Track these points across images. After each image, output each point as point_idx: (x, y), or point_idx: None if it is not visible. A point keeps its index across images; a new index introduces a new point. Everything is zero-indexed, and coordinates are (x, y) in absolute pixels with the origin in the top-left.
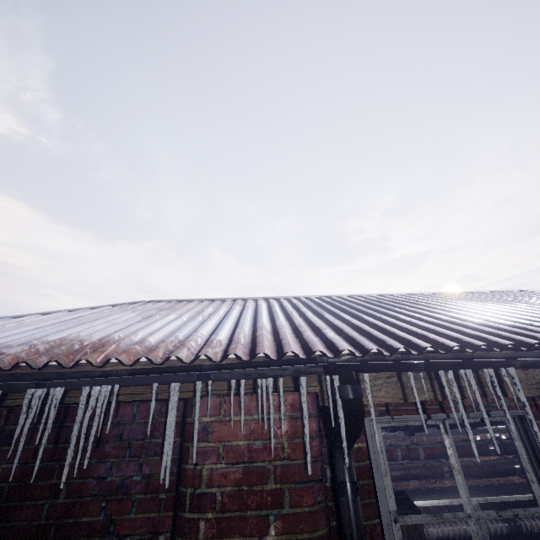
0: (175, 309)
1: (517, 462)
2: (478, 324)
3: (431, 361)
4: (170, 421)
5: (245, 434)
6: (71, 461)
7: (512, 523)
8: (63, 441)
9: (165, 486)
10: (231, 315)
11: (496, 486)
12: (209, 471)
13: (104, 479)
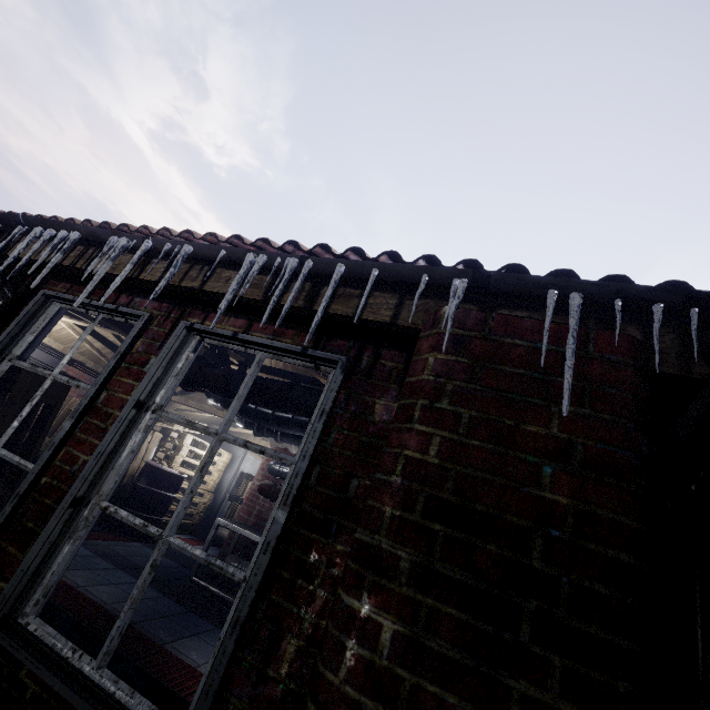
0: None
1: None
2: None
3: (26, 215)
4: None
5: None
6: None
7: None
8: None
9: None
10: None
11: None
12: None
13: None
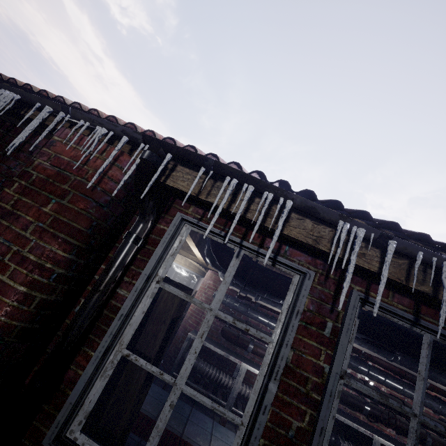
0: None
1: (370, 405)
2: None
3: (220, 162)
4: (32, 124)
5: (72, 155)
6: (1, 152)
7: (333, 438)
8: (3, 141)
9: (7, 153)
10: None
11: (339, 409)
12: (39, 163)
13: (11, 169)
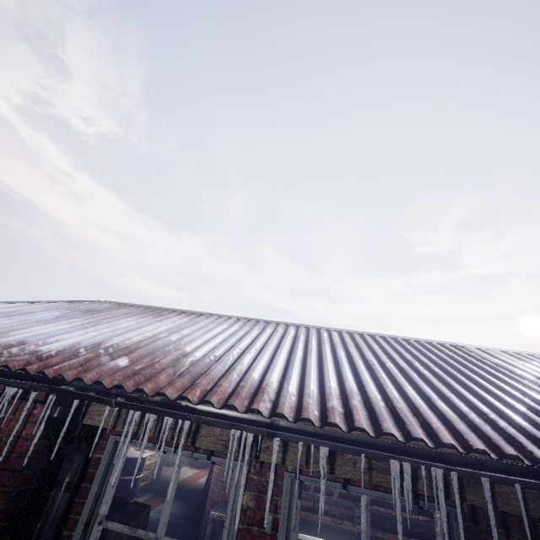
0: (101, 312)
1: None
2: (264, 375)
3: (119, 401)
4: None
5: None
6: None
7: None
8: None
9: None
10: (112, 328)
11: None
12: None
13: None
